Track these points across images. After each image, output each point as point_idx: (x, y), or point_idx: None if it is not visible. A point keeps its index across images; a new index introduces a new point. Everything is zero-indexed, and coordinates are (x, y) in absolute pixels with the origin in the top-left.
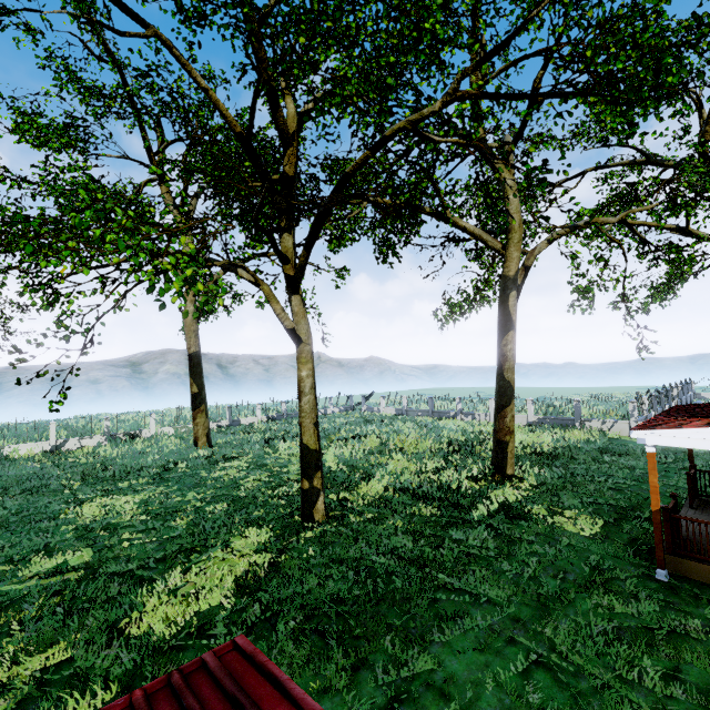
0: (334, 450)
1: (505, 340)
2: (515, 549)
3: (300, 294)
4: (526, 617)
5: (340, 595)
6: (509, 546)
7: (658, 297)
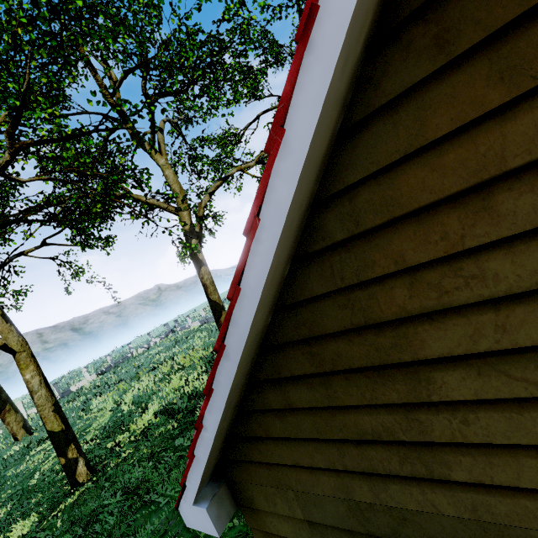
0: (131, 392)
1: (201, 274)
2: None
3: None
4: None
5: None
6: None
7: None
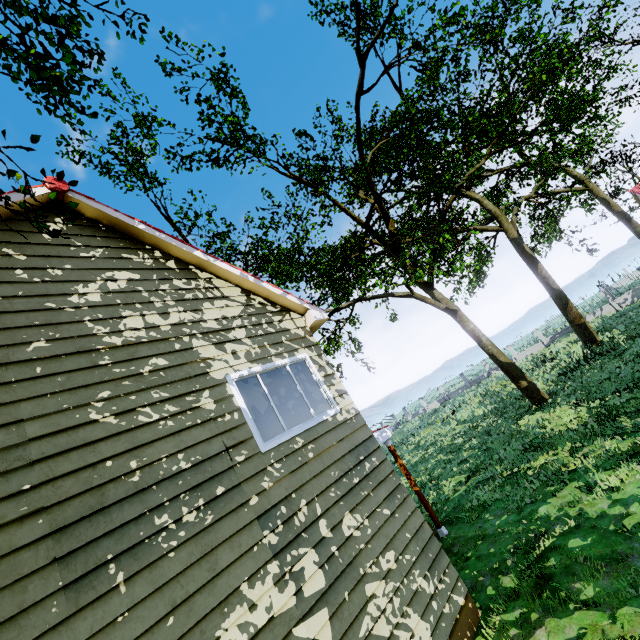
0: (465, 411)
1: (539, 269)
2: None
3: (435, 289)
4: None
5: (637, 370)
6: None
7: (552, 237)
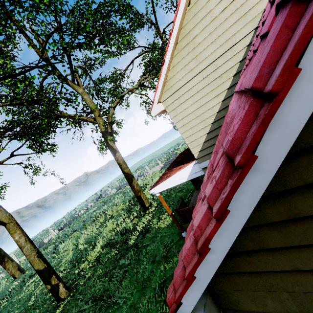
0: (83, 236)
1: (116, 157)
2: (141, 255)
3: None
4: (135, 301)
5: None
6: (139, 255)
7: None
